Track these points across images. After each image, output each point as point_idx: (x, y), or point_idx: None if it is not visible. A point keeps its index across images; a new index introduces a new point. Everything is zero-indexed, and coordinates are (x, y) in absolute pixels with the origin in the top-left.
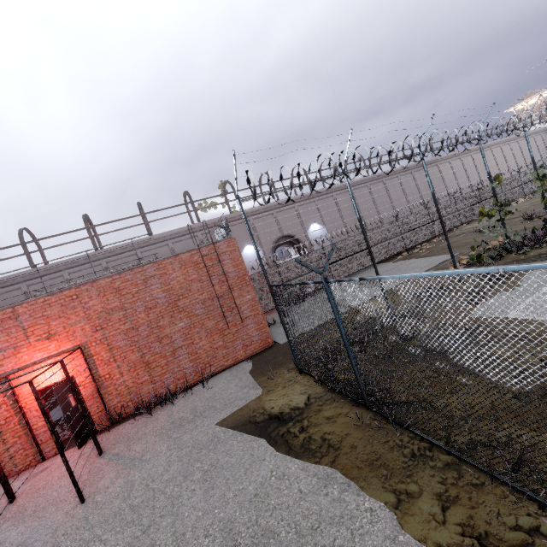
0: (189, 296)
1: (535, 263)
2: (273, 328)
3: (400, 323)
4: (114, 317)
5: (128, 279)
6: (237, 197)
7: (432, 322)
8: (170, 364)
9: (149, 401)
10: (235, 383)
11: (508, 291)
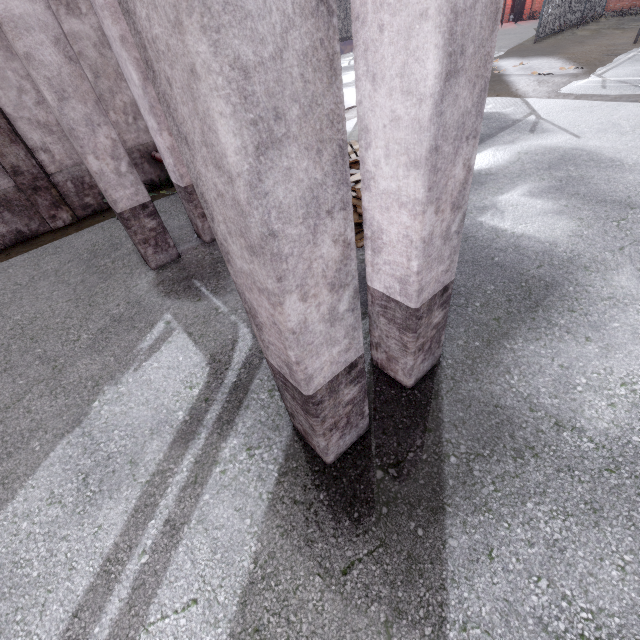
0: None
1: None
2: None
3: None
4: None
5: None
6: None
7: None
8: None
9: None
10: None
11: None
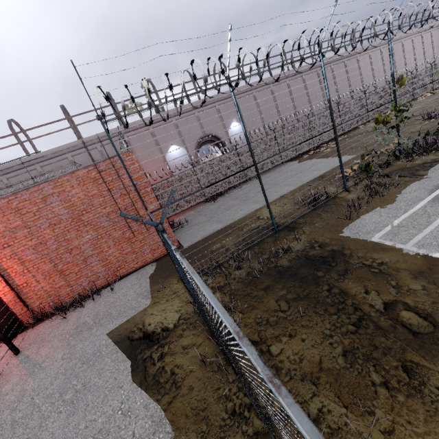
0: (92, 210)
1: (286, 400)
2: (185, 228)
3: (281, 236)
4: (19, 235)
5: (26, 199)
6: (98, 117)
7: (306, 238)
8: (83, 270)
9: (68, 300)
10: (135, 289)
11: (382, 206)
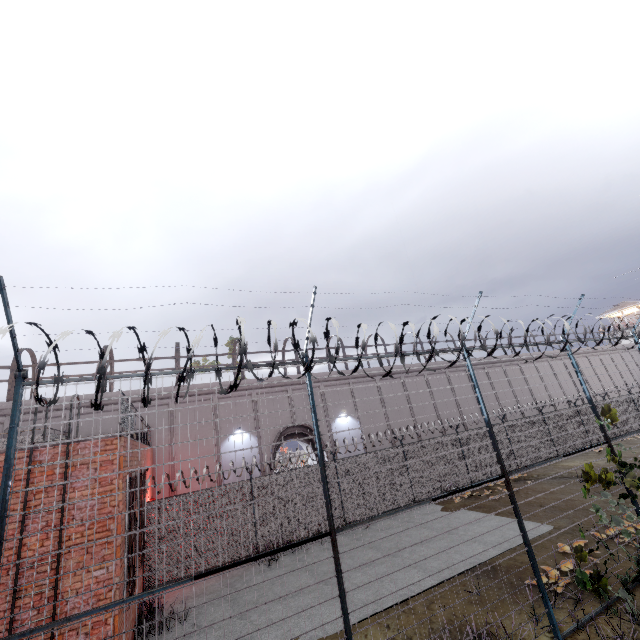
0: None
1: None
2: (172, 637)
3: None
4: None
5: None
6: (17, 373)
7: None
8: None
9: None
10: None
11: None
